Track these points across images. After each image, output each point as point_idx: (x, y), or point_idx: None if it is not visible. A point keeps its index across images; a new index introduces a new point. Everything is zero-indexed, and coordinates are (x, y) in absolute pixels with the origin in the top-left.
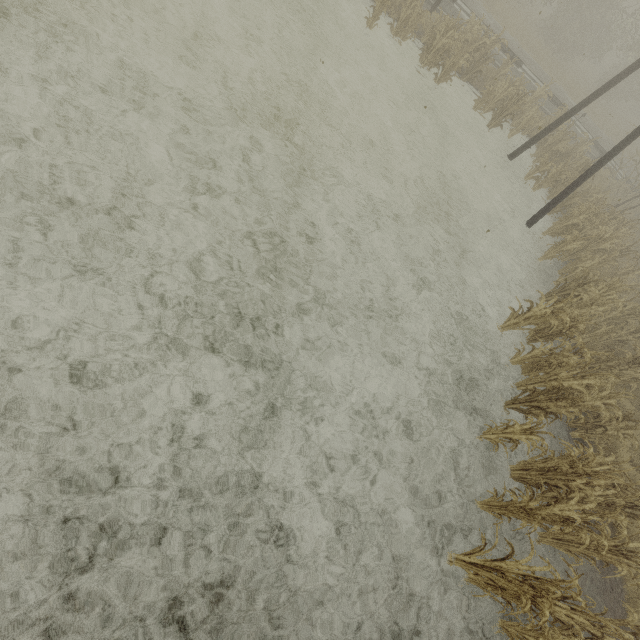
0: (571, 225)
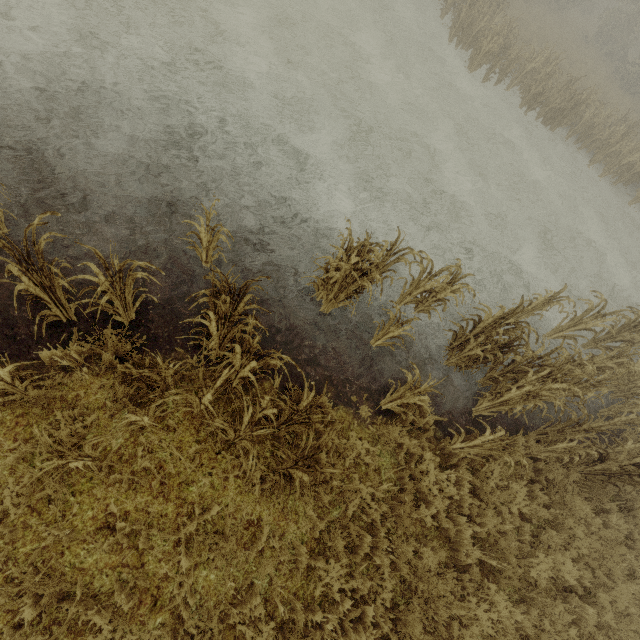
0: None
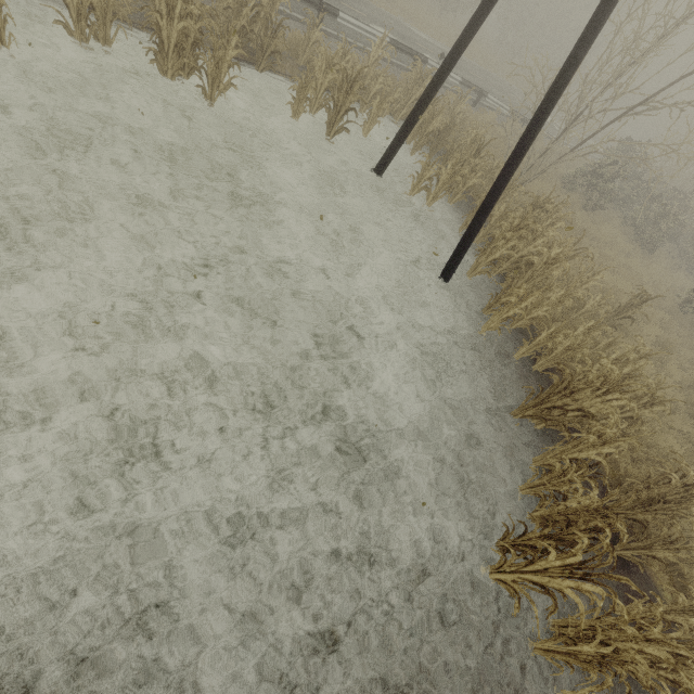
0: (501, 258)
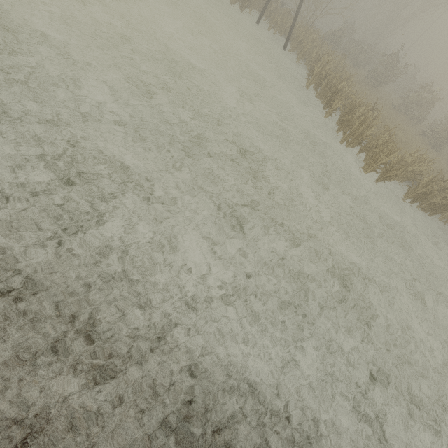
0: (300, 41)
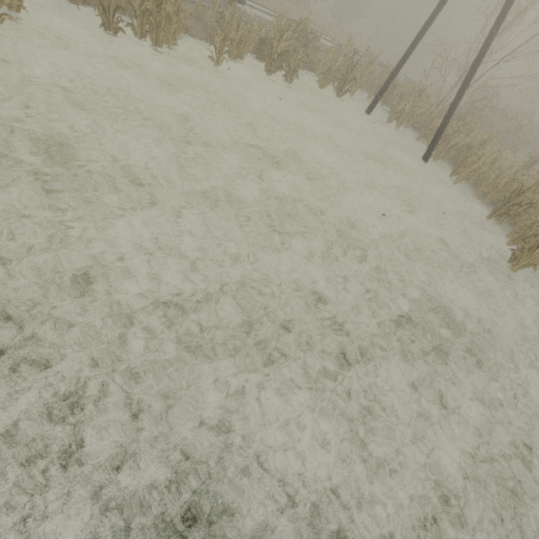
0: (455, 145)
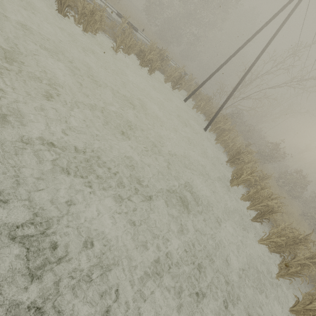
0: (219, 127)
